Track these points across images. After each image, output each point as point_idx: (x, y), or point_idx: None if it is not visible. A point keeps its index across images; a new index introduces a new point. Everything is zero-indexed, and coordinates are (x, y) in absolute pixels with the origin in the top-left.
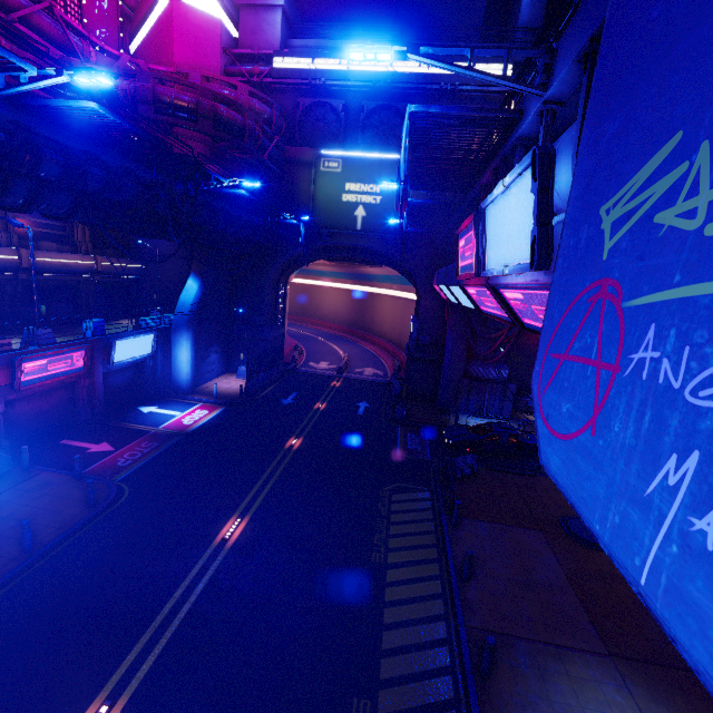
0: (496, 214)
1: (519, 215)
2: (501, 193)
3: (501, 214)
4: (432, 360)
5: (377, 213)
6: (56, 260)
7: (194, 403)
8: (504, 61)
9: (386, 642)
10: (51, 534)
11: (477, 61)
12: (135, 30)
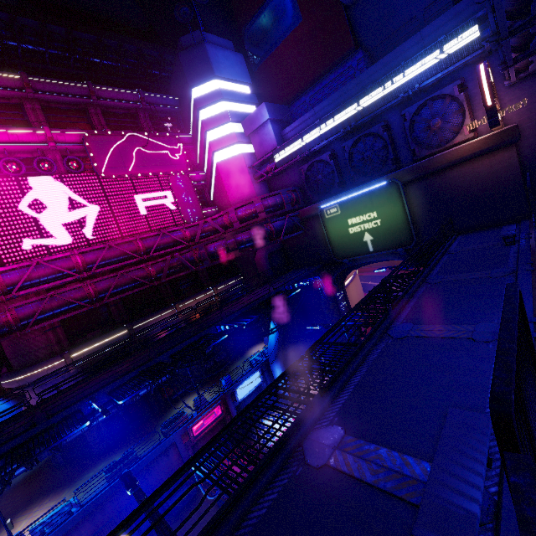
0: None
1: None
2: None
3: None
4: None
5: (381, 233)
6: None
7: None
8: (462, 30)
9: None
10: None
11: (430, 52)
12: (209, 188)
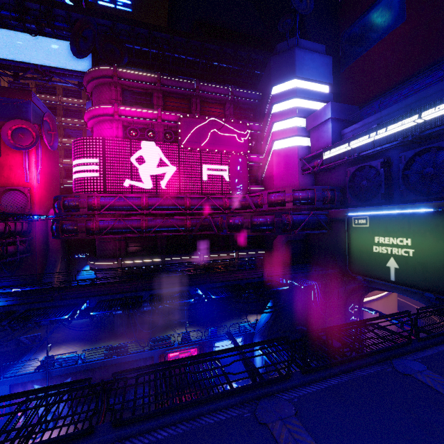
0: None
1: None
2: None
3: None
4: None
5: (411, 266)
6: None
7: None
8: None
9: None
10: None
11: None
12: (263, 170)
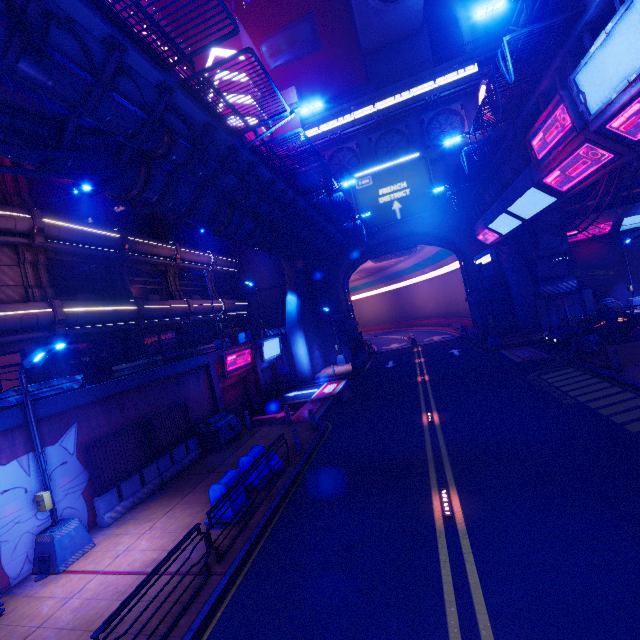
0: (595, 65)
1: (634, 33)
2: (601, 44)
3: (605, 57)
4: (498, 298)
5: (409, 202)
6: (204, 305)
7: (321, 384)
8: (468, 65)
9: (631, 429)
10: (304, 445)
11: (448, 73)
12: None
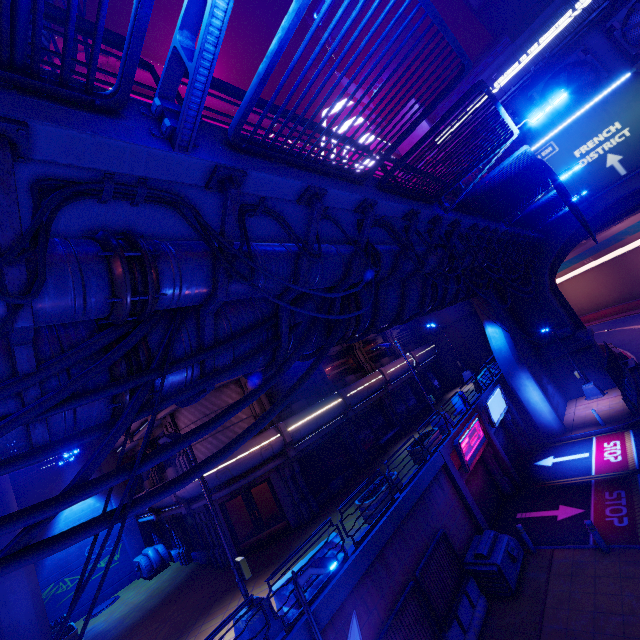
0: None
1: None
2: None
3: None
4: None
5: (635, 144)
6: (396, 367)
7: (585, 440)
8: None
9: None
10: None
11: None
12: None
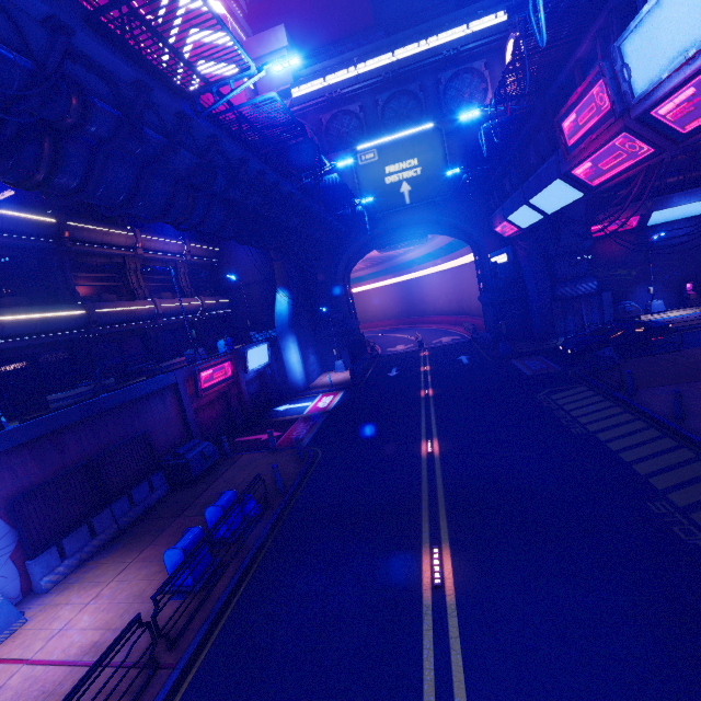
0: (647, 31)
1: None
2: (657, 1)
3: (660, 21)
4: (513, 299)
5: (420, 183)
6: (176, 304)
7: (316, 395)
8: (496, 11)
9: (640, 470)
10: (288, 481)
11: (471, 21)
12: None
